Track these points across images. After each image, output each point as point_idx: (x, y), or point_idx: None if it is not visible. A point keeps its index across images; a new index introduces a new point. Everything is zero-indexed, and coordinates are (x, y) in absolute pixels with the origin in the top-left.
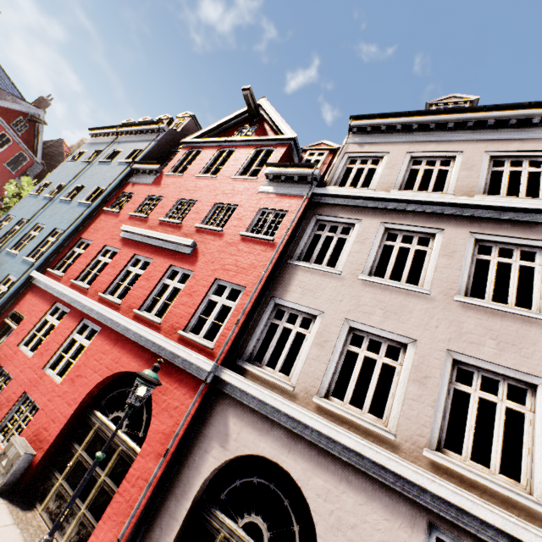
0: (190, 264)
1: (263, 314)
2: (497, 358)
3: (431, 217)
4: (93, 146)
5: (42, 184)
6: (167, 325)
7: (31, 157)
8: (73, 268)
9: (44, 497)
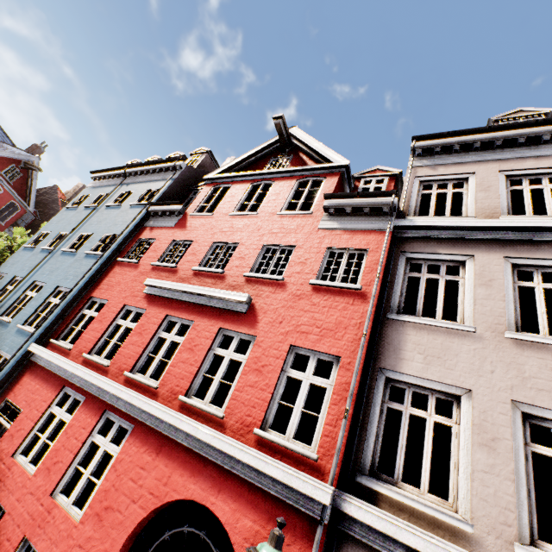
0: (249, 326)
1: (374, 395)
2: None
3: None
4: (97, 189)
5: (39, 234)
6: (233, 419)
7: (23, 206)
8: (84, 336)
9: None
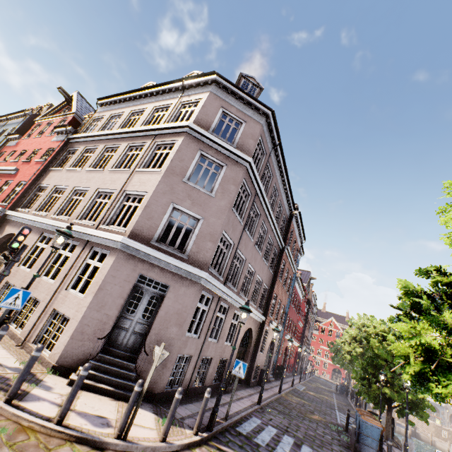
0: (14, 178)
1: (33, 191)
2: (84, 185)
3: (99, 141)
4: None
5: None
6: None
7: None
8: None
9: None
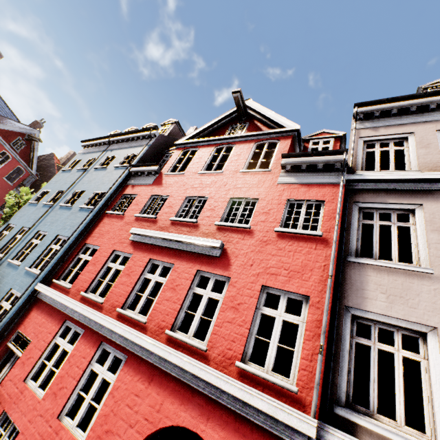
0: (223, 268)
1: (342, 331)
2: None
3: None
4: (86, 155)
5: (41, 192)
6: (215, 352)
7: (27, 170)
8: (81, 277)
9: None
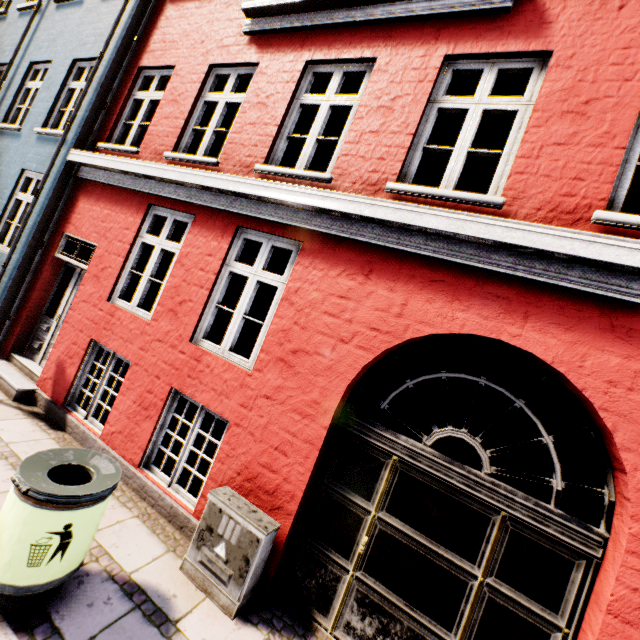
0: (526, 35)
1: None
2: None
3: None
4: None
5: None
6: (529, 207)
7: None
8: (154, 130)
9: (326, 602)
